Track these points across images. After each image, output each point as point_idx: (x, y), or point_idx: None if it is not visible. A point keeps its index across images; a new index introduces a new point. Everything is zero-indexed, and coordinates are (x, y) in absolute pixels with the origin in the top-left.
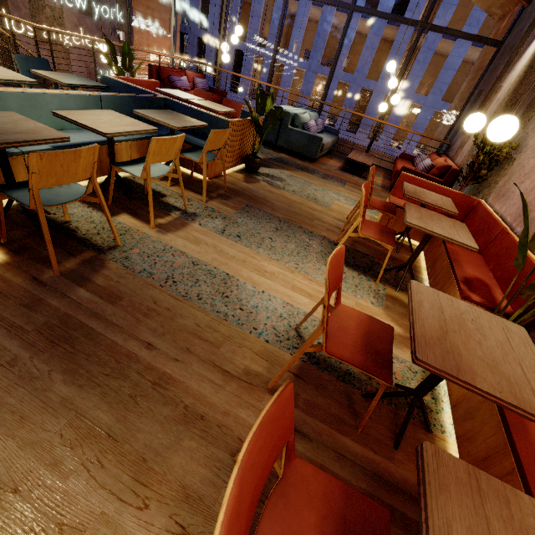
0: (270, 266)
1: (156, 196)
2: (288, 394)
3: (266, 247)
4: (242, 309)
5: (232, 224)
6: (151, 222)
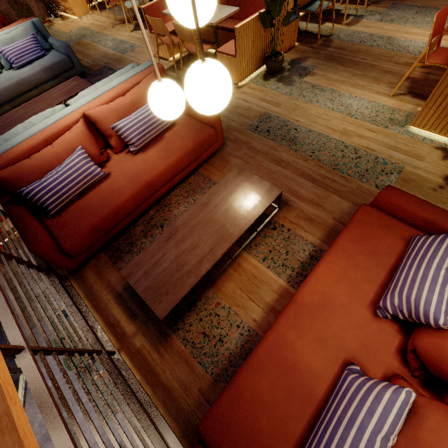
0: (414, 30)
1: (336, 12)
2: (447, 9)
3: (410, 22)
4: (400, 47)
5: (386, 16)
6: (344, 21)
